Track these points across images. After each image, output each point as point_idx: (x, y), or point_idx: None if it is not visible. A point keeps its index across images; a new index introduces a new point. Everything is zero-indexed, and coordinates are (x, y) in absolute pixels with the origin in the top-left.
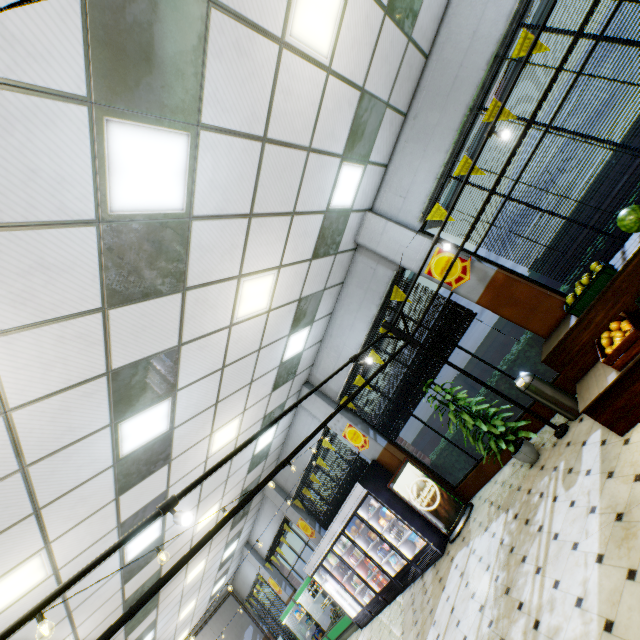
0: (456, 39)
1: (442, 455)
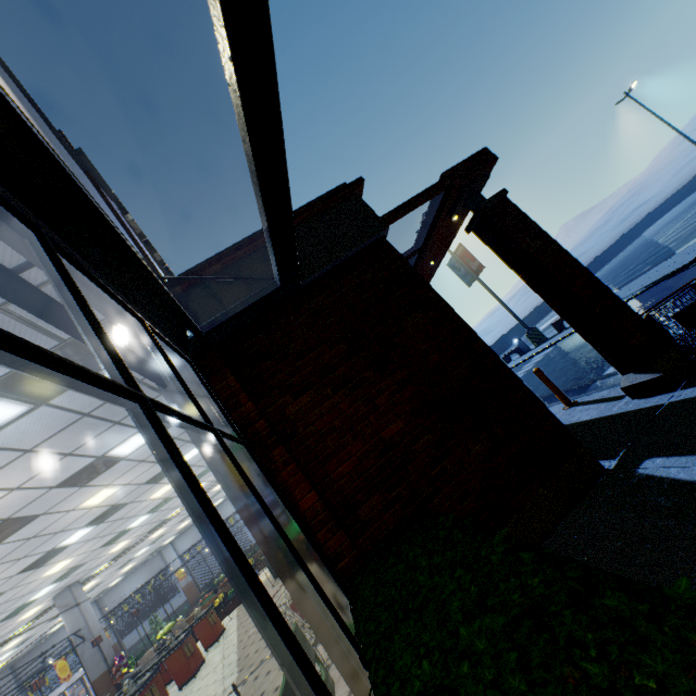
0: None
1: (137, 651)
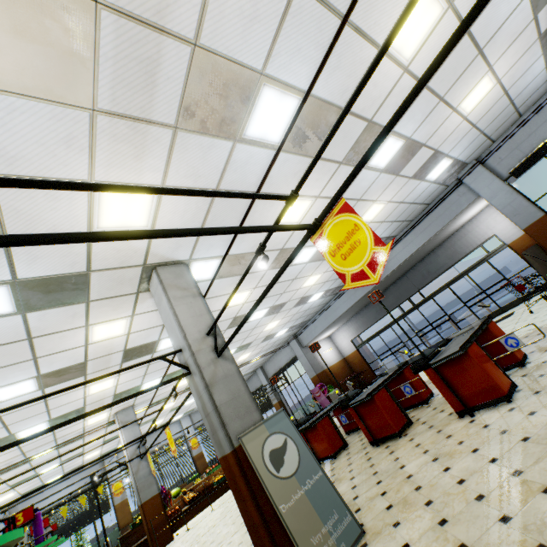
0: (162, 434)
1: None
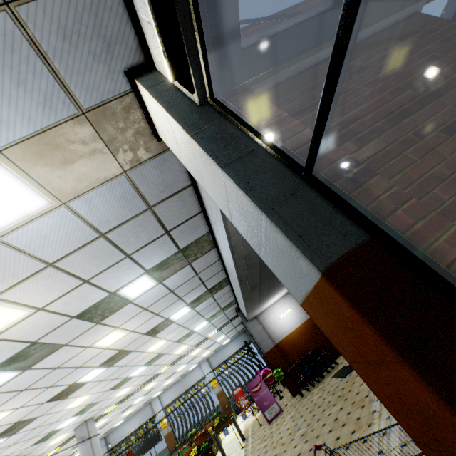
0: (189, 377)
1: None
